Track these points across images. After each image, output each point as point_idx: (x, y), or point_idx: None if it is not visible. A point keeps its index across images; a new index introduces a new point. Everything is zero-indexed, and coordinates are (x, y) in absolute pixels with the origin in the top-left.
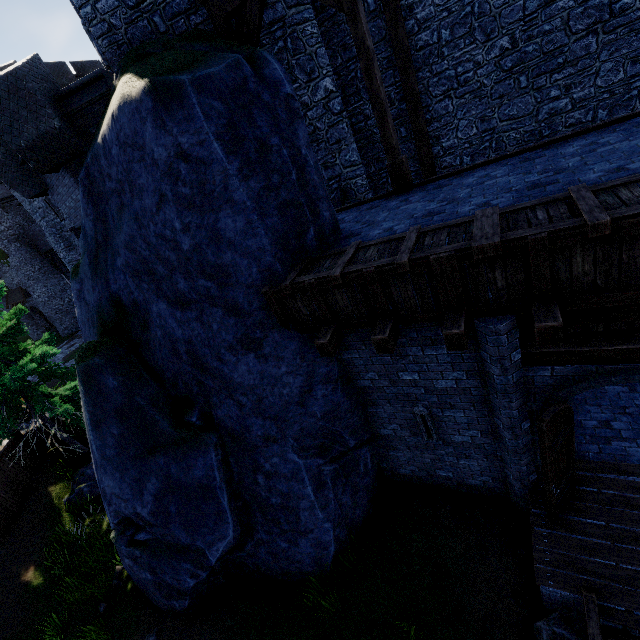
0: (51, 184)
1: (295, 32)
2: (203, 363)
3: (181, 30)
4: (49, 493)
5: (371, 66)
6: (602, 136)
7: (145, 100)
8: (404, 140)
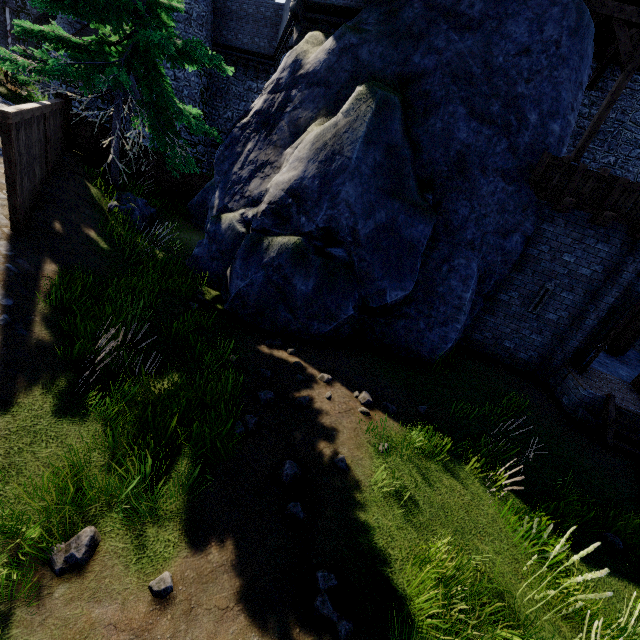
0: None
1: None
2: (466, 166)
3: None
4: (87, 186)
5: (612, 104)
6: None
7: None
8: None
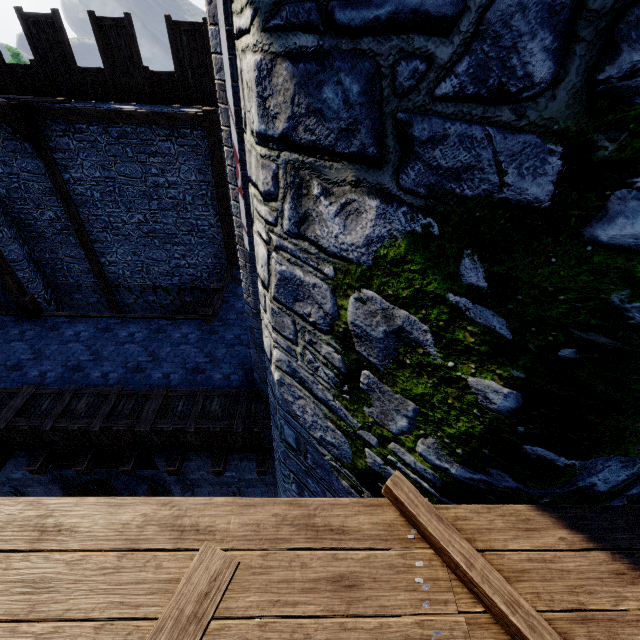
0: None
1: None
2: None
3: None
4: None
5: None
6: (142, 329)
7: None
8: (74, 245)
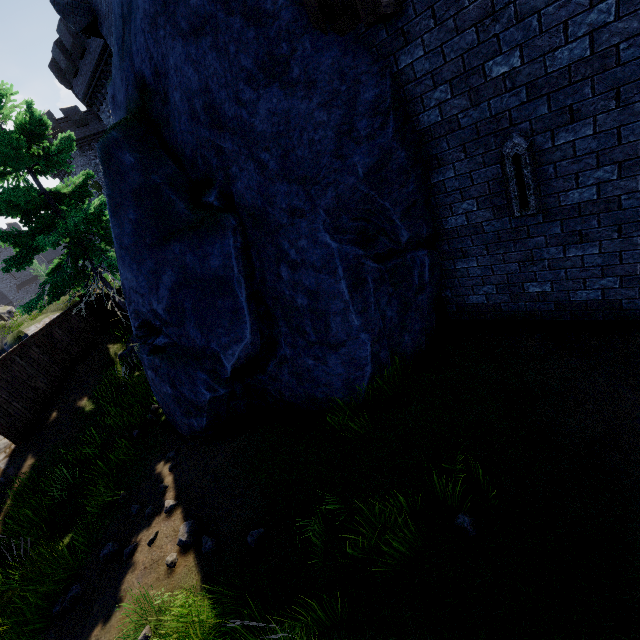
0: (97, 5)
1: None
2: (221, 116)
3: None
4: (107, 349)
5: None
6: None
7: None
8: None
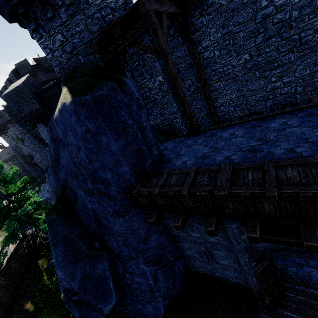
0: (37, 125)
1: (143, 57)
2: (100, 220)
3: (91, 61)
4: (38, 263)
5: (176, 82)
6: (290, 119)
7: (71, 107)
8: (200, 99)
